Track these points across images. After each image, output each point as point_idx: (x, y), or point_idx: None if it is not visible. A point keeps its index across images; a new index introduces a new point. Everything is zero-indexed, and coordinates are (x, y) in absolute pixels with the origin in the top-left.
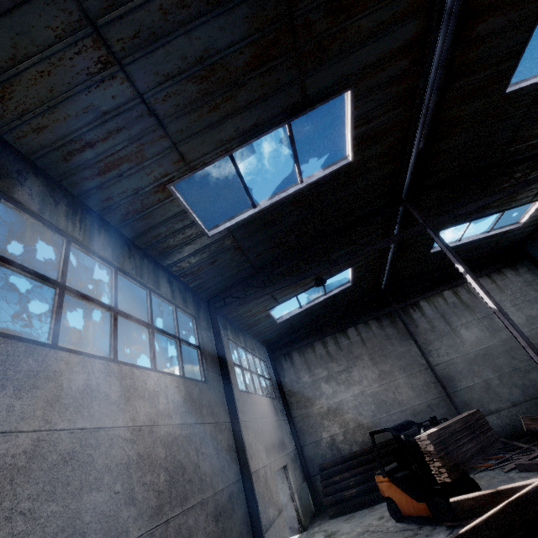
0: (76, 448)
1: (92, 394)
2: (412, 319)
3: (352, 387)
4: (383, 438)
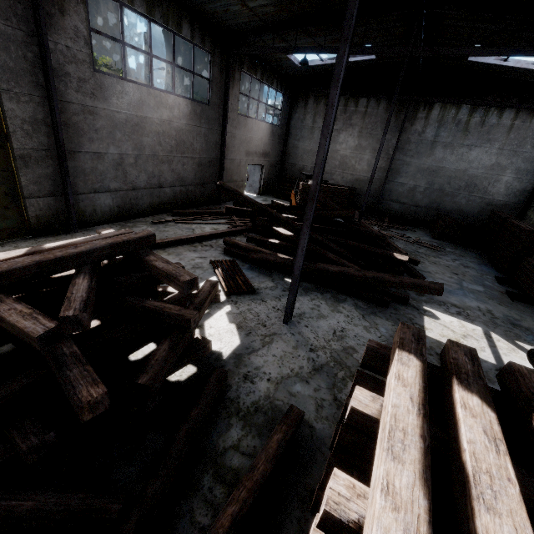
0: (139, 122)
1: (143, 103)
2: (414, 117)
3: (333, 145)
4: (330, 182)
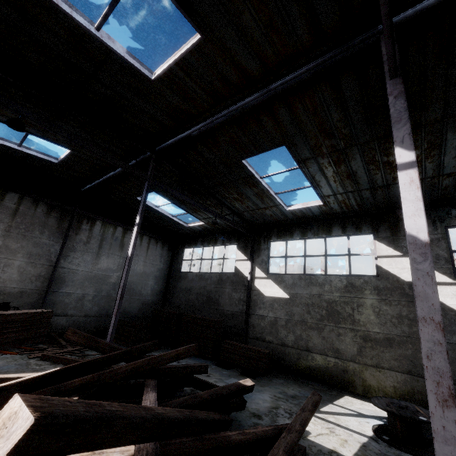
0: None
1: None
2: (79, 227)
3: None
4: None
